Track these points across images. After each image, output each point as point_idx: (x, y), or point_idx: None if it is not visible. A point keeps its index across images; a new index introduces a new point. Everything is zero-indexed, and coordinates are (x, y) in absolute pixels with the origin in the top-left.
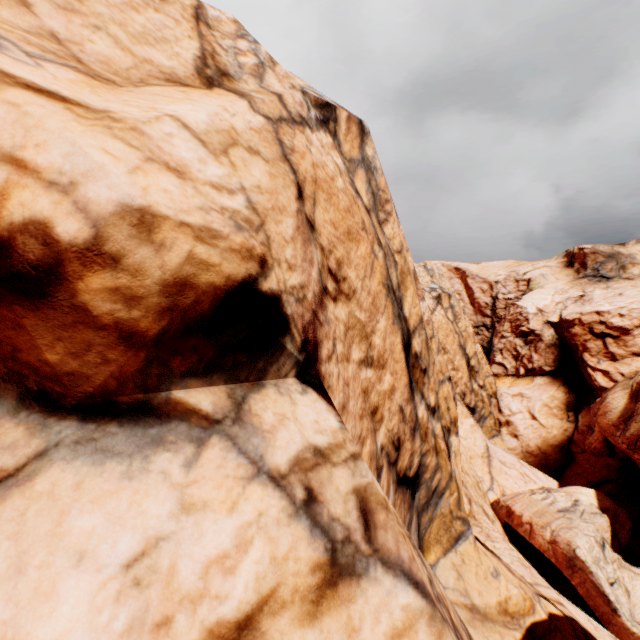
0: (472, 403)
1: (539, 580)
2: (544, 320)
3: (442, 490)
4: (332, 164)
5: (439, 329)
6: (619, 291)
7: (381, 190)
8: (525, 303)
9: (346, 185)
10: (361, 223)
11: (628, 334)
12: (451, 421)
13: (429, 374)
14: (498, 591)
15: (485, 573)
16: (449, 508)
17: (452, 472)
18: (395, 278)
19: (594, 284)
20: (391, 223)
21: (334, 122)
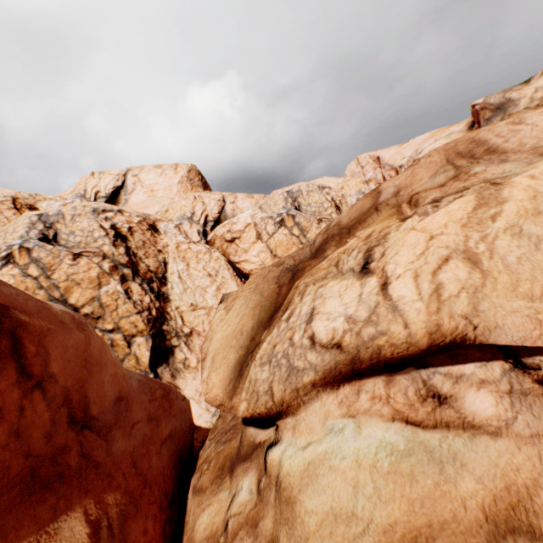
0: None
1: (196, 397)
2: None
3: (123, 359)
4: (8, 277)
5: (277, 247)
6: None
7: (47, 264)
8: None
9: (18, 279)
10: (25, 289)
11: None
12: (139, 331)
13: (106, 317)
14: None
15: None
16: (133, 365)
17: (132, 352)
18: (59, 294)
19: None
20: (58, 272)
21: (13, 258)
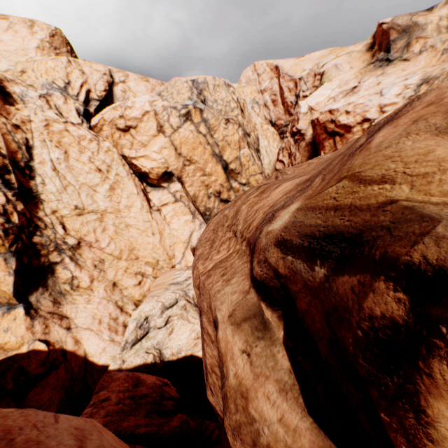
0: (232, 198)
1: (94, 326)
2: (312, 119)
3: None
4: None
5: (183, 145)
6: (383, 79)
7: None
8: (302, 102)
9: None
10: None
11: (350, 132)
12: None
13: None
14: (4, 338)
15: (0, 330)
16: None
17: None
18: None
19: (373, 71)
20: None
21: None
